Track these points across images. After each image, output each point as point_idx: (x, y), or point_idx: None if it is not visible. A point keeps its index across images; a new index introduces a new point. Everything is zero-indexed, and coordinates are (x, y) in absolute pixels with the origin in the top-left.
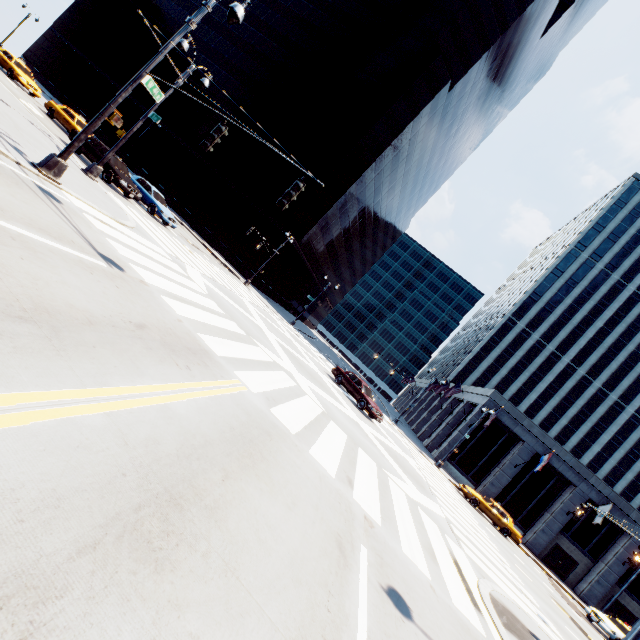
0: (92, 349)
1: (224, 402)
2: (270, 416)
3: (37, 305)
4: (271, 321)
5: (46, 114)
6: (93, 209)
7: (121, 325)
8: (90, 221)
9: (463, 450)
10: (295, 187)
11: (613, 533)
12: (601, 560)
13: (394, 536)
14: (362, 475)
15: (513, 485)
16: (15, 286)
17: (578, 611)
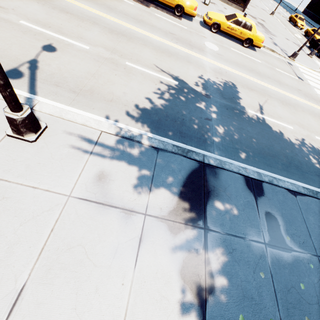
0: (285, 88)
1: (316, 109)
2: None
3: (278, 80)
4: None
5: (303, 35)
6: (303, 66)
7: (294, 88)
8: (299, 69)
9: None
10: None
11: None
12: None
13: None
14: None
15: None
16: (276, 78)
17: None
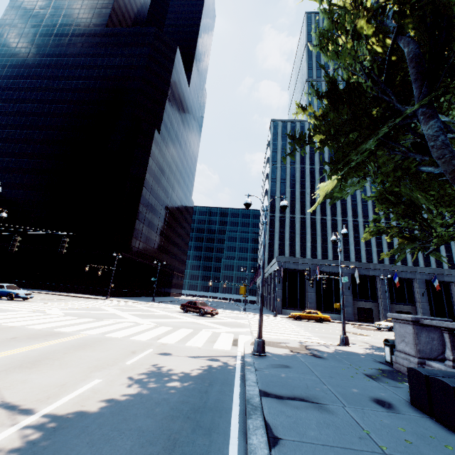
0: None
1: (69, 341)
2: (104, 337)
3: None
4: (128, 307)
5: None
6: None
7: (2, 341)
8: None
9: (286, 297)
10: (63, 242)
11: (373, 281)
12: (378, 298)
13: (183, 343)
14: (174, 335)
15: (319, 295)
16: None
17: (370, 329)
